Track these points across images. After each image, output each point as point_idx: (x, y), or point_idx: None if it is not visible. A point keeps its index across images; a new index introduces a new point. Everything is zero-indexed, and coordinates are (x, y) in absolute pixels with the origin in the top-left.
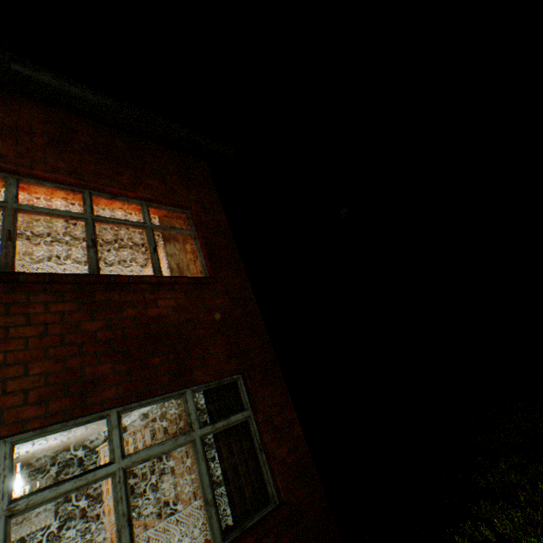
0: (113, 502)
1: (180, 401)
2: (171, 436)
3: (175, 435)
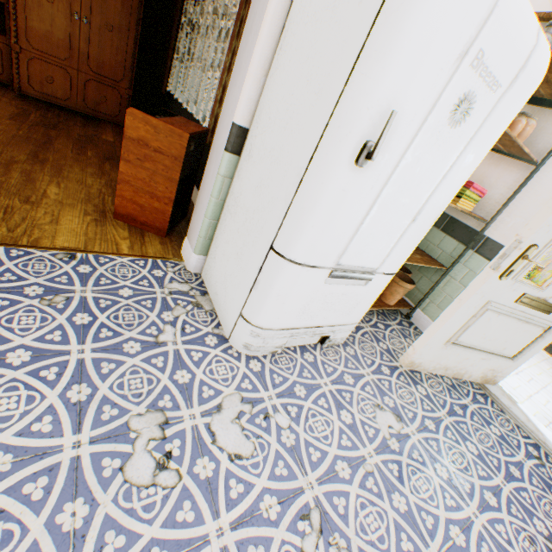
0: None
1: None
2: None
3: None
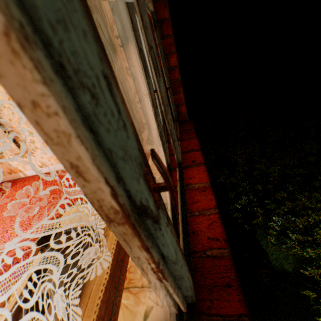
0: None
1: None
2: None
3: None
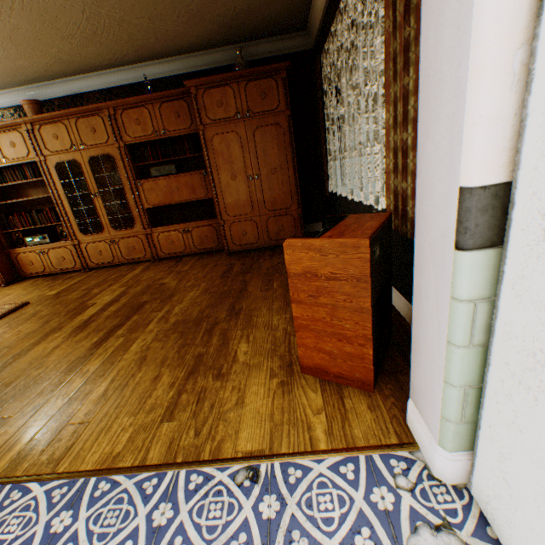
0: None
1: (252, 79)
2: (217, 123)
3: (227, 122)
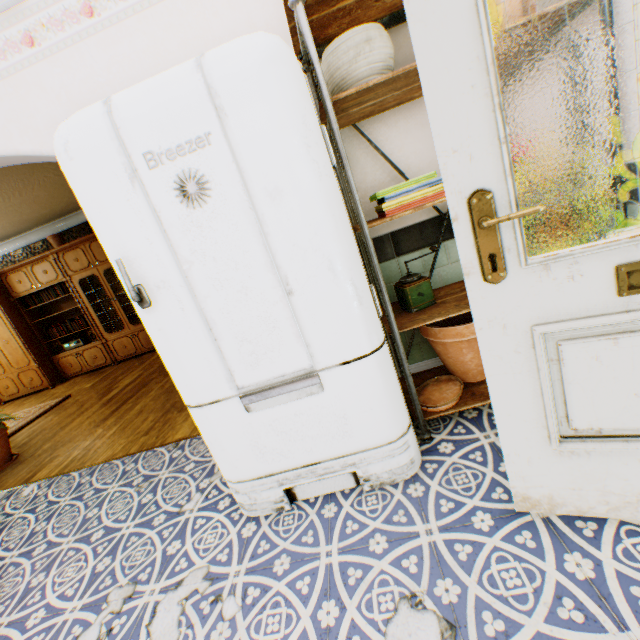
0: (15, 346)
1: None
2: None
3: None
